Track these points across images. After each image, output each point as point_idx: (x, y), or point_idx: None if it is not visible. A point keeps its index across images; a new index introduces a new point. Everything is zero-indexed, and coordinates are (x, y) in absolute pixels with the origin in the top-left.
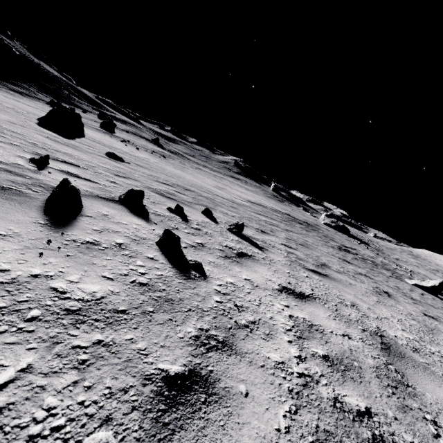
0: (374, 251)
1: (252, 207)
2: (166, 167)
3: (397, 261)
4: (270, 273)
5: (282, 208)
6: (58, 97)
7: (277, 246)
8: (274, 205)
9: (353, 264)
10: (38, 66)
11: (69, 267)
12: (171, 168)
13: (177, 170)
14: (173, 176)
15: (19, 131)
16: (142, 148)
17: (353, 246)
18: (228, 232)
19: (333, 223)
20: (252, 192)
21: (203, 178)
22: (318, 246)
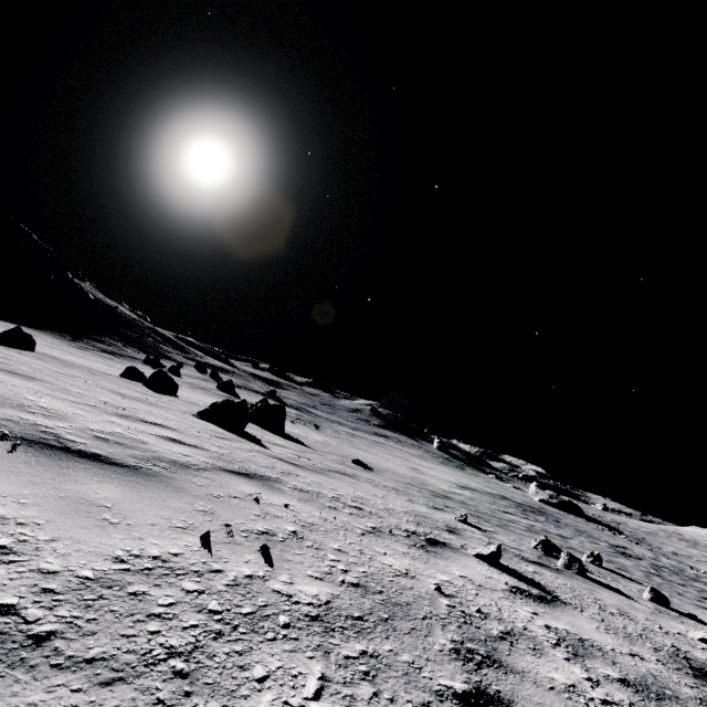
0: (640, 544)
1: (480, 499)
2: (355, 452)
3: (681, 559)
4: (702, 615)
5: (484, 486)
6: (146, 349)
7: (625, 573)
8: (473, 481)
9: (673, 582)
10: (115, 310)
11: (699, 630)
12: (355, 450)
13: (361, 451)
14: (389, 469)
15: (338, 466)
16: (287, 417)
17: (615, 540)
18: (596, 567)
19: (553, 499)
20: (428, 460)
21: (382, 454)
22: (614, 557)
